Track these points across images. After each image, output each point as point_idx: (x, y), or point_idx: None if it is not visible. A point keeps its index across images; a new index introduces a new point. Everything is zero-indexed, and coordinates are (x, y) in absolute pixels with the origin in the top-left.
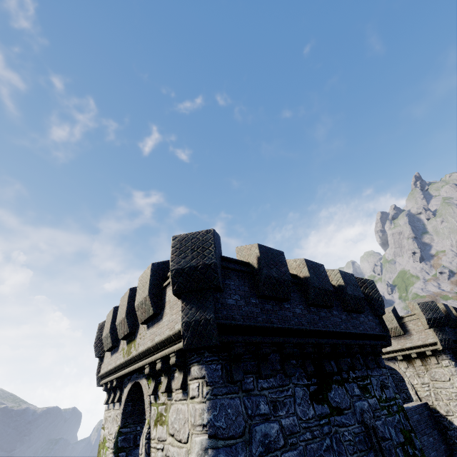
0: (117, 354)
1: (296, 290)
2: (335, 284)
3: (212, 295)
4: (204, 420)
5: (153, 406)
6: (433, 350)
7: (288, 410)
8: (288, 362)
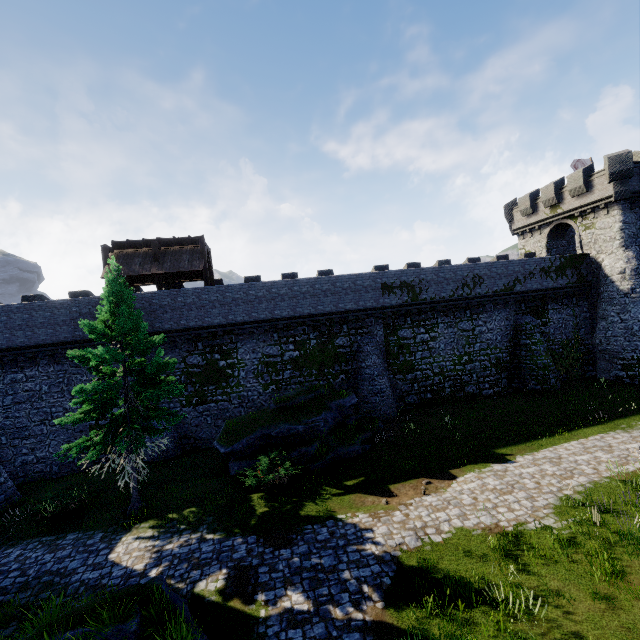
0: (536, 216)
1: None
2: None
3: (628, 181)
4: (620, 220)
5: (580, 226)
6: None
7: None
8: None
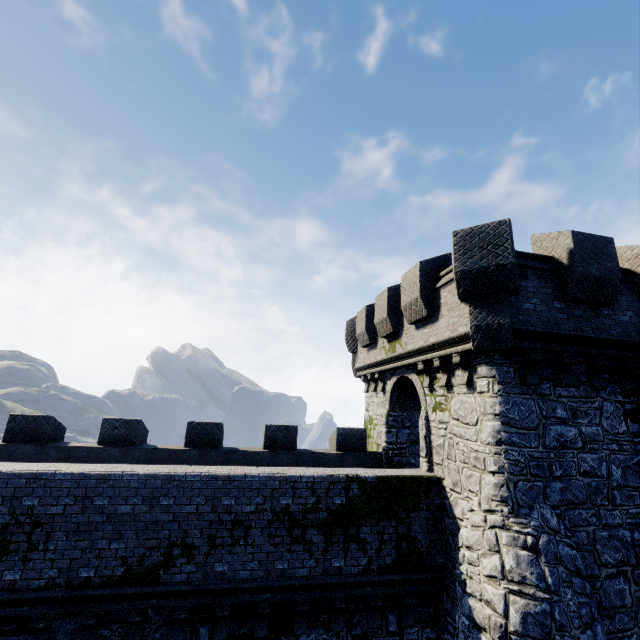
0: (376, 351)
1: (625, 292)
2: None
3: (506, 299)
4: (496, 410)
5: (429, 397)
6: None
7: (591, 421)
8: (597, 375)
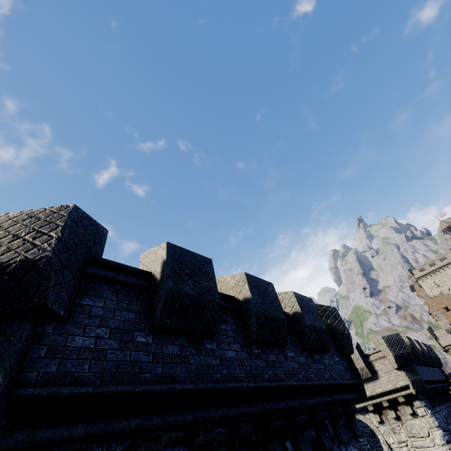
0: None
1: (231, 320)
2: (289, 312)
3: (23, 326)
4: None
5: None
6: (405, 395)
7: None
8: None
